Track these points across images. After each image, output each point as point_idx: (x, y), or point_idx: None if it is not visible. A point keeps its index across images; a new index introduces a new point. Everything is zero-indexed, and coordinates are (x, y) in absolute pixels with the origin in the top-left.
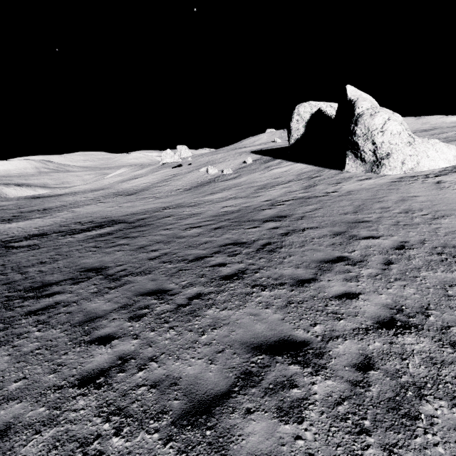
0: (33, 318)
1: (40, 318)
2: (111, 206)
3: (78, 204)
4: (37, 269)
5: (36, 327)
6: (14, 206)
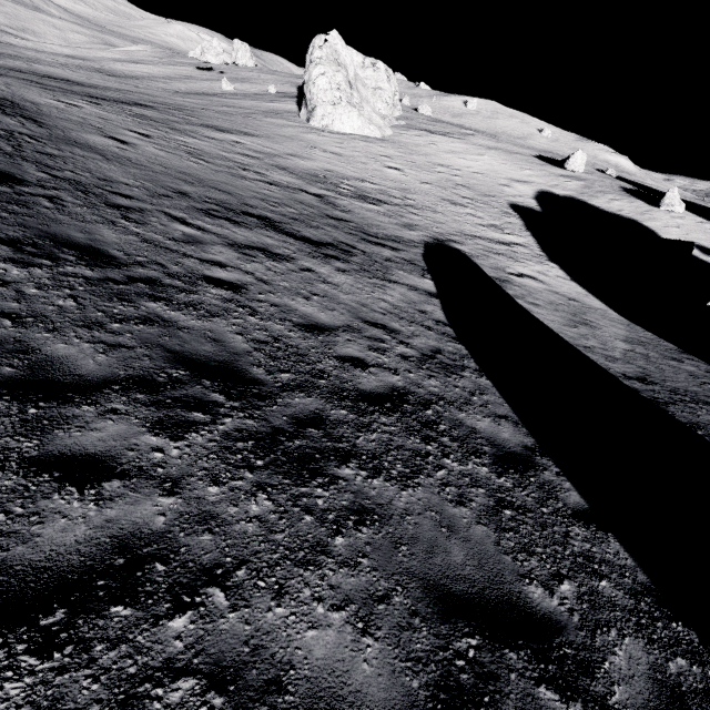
0: None
1: None
2: (80, 76)
3: (40, 62)
4: None
5: None
6: None
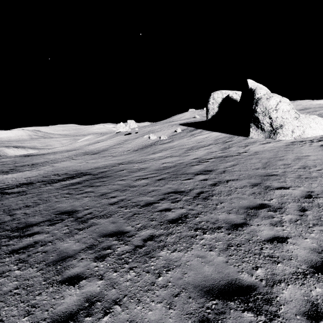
0: (15, 256)
1: (21, 257)
2: (80, 162)
3: (57, 160)
4: (23, 212)
5: (17, 265)
6: (11, 162)
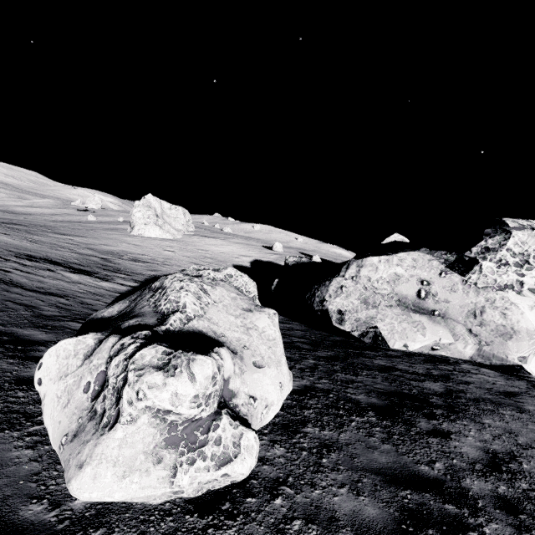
0: None
1: None
2: None
3: None
4: None
5: None
6: None
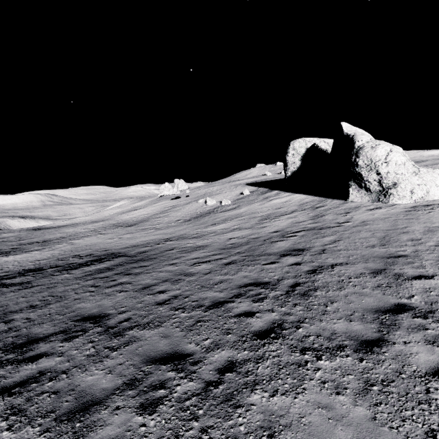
0: (5, 401)
1: (14, 402)
2: (111, 237)
3: (78, 235)
4: (25, 316)
5: (7, 420)
6: (15, 238)
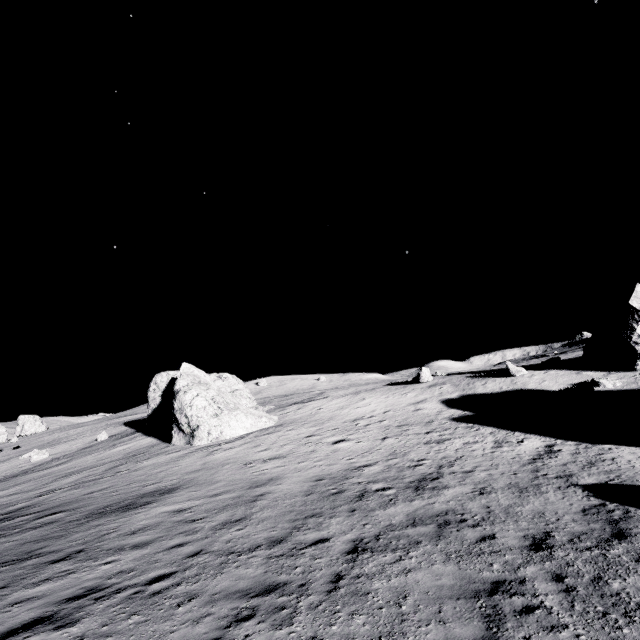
0: None
1: None
2: None
3: None
4: None
5: None
6: None
